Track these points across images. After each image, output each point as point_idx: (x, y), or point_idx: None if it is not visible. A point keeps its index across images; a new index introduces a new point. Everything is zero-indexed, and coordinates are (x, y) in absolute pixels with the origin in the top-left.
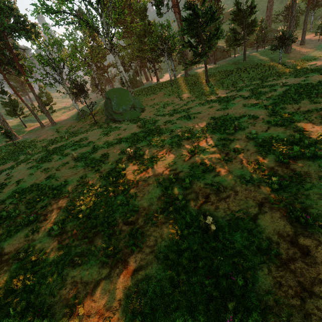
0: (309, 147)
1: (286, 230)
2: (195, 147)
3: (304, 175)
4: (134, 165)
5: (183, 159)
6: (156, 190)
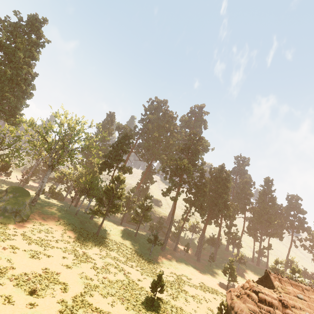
0: None
1: None
2: None
3: None
4: None
5: None
6: None
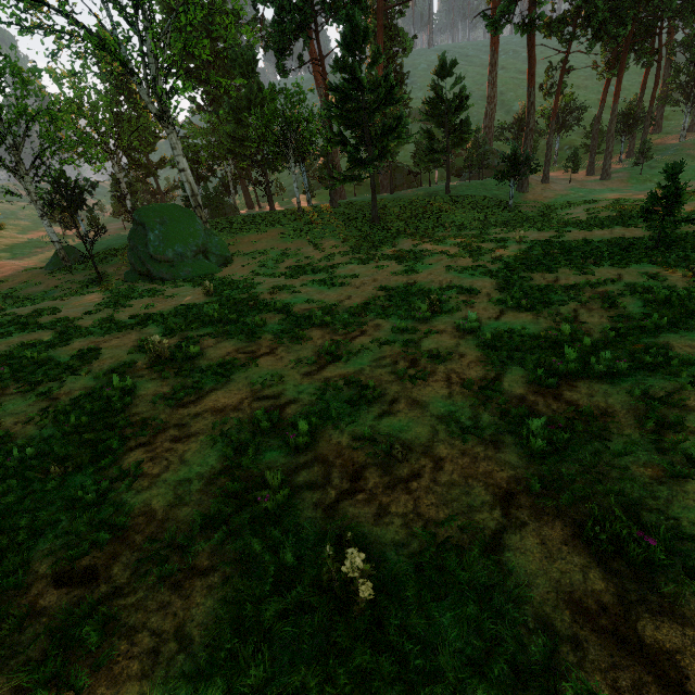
0: (595, 354)
1: (591, 587)
2: (339, 343)
3: (600, 417)
4: (163, 381)
5: (304, 371)
6: (208, 456)
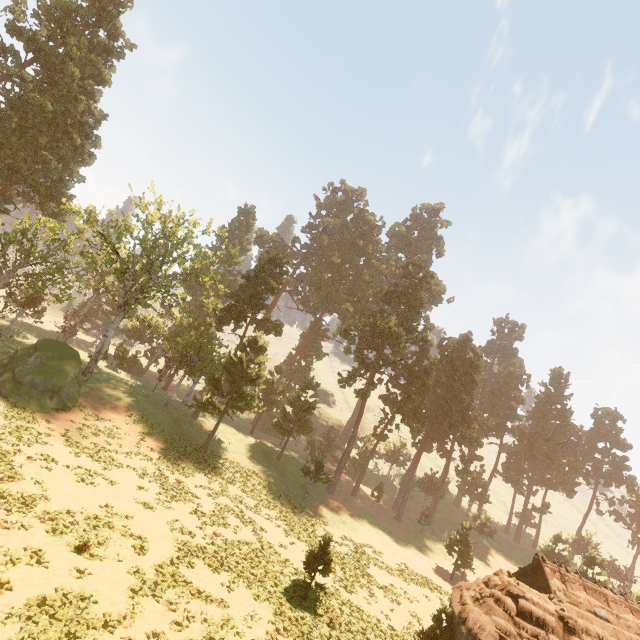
0: None
1: None
2: None
3: None
4: None
5: None
6: None
